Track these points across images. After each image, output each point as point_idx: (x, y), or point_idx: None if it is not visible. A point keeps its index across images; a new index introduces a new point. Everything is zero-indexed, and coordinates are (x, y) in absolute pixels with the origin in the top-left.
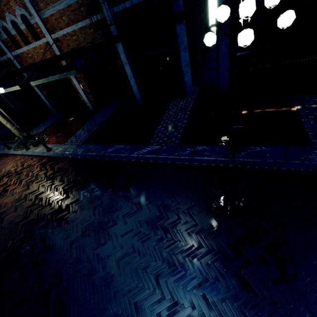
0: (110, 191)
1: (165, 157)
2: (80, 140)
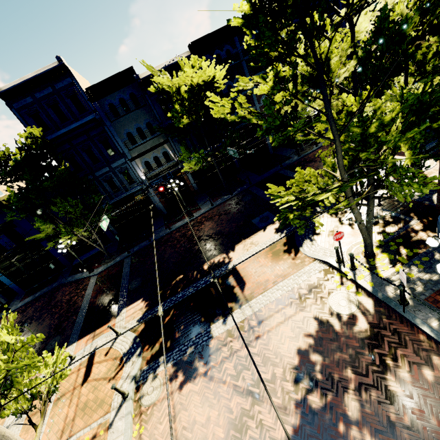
0: None
1: None
2: None
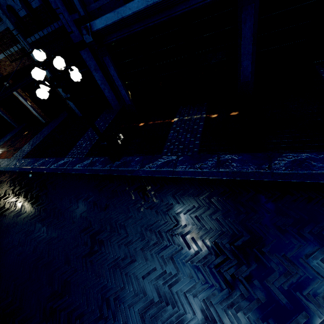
0: (24, 199)
1: (69, 168)
2: (22, 155)
